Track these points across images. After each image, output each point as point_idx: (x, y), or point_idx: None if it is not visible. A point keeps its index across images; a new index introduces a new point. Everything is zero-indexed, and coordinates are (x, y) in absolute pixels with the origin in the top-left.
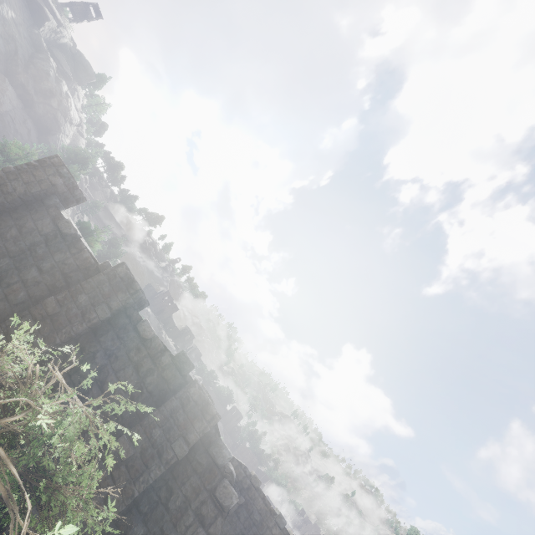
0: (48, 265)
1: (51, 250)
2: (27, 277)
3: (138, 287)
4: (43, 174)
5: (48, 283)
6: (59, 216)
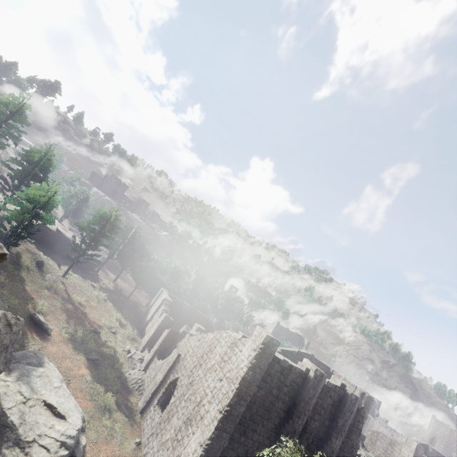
0: (288, 383)
1: (285, 376)
2: (284, 392)
3: (325, 375)
4: (269, 350)
5: (292, 389)
6: (279, 360)
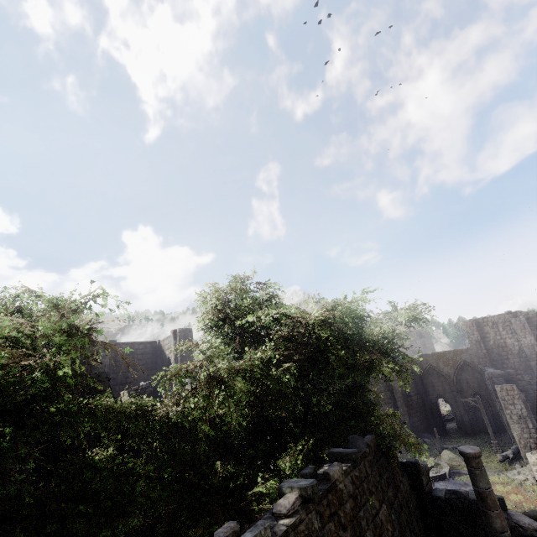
0: None
1: None
2: None
3: None
4: None
5: None
6: None
